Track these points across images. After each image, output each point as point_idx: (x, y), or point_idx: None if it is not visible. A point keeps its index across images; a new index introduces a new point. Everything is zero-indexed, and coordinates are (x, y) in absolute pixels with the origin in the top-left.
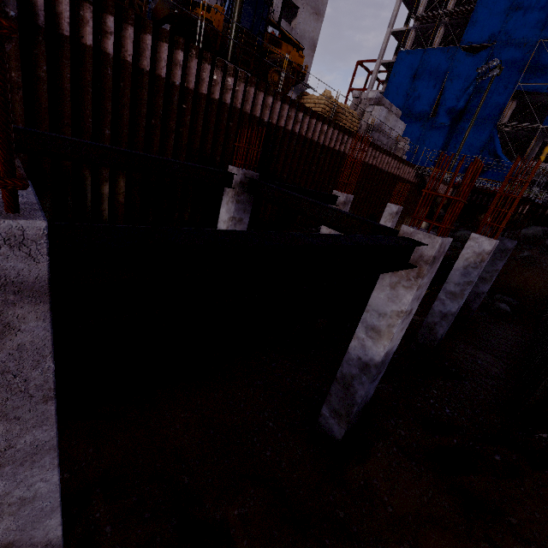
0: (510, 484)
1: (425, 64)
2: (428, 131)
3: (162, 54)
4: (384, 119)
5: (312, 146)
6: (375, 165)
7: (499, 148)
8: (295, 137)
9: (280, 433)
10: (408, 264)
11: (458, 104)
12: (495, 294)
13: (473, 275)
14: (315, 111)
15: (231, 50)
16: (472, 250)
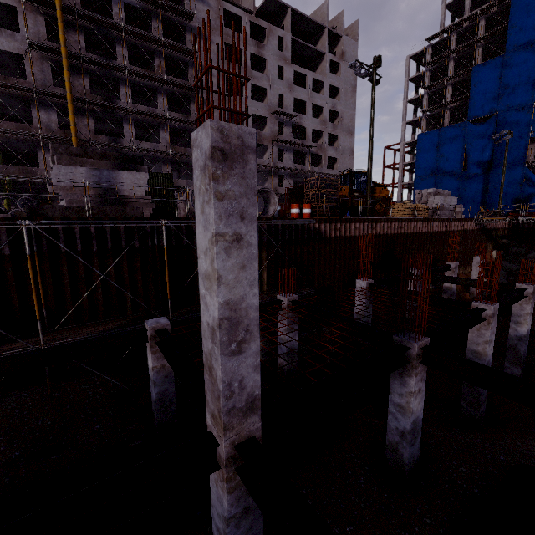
0: None
1: (443, 138)
2: (465, 181)
3: (352, 227)
4: (443, 201)
5: (410, 236)
6: (446, 230)
7: None
8: (402, 235)
9: None
10: (524, 296)
11: (484, 158)
12: None
13: None
14: (409, 218)
15: (368, 210)
16: None
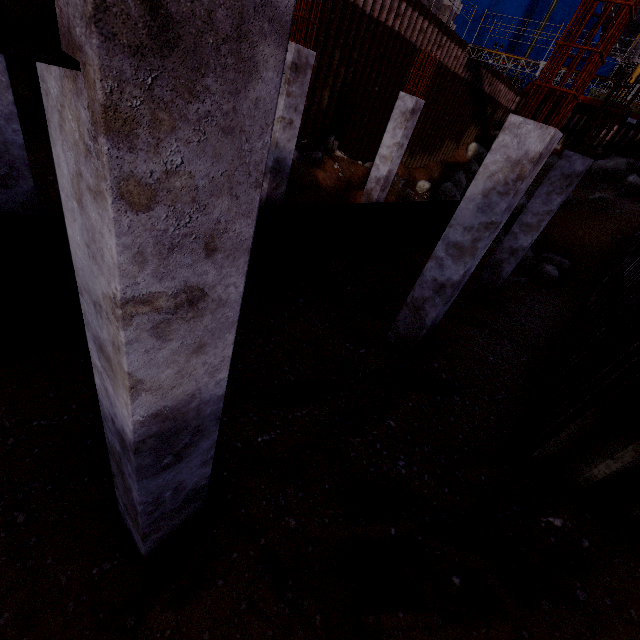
0: (468, 636)
1: None
2: None
3: None
4: None
5: None
6: (399, 32)
7: (598, 31)
8: None
9: (35, 537)
10: None
11: None
12: (544, 252)
13: (498, 209)
14: None
15: None
16: (504, 154)
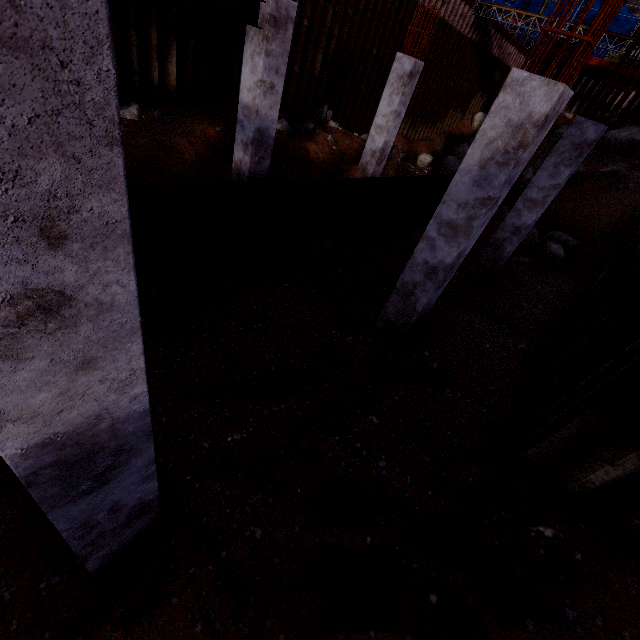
0: None
1: None
2: None
3: None
4: None
5: None
6: None
7: None
8: None
9: None
10: None
11: None
12: (550, 229)
13: (496, 182)
14: None
15: None
16: (505, 118)
